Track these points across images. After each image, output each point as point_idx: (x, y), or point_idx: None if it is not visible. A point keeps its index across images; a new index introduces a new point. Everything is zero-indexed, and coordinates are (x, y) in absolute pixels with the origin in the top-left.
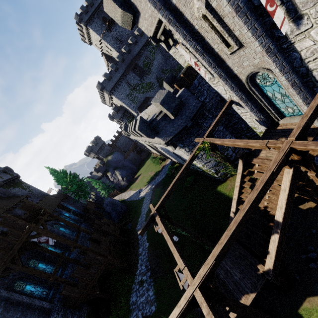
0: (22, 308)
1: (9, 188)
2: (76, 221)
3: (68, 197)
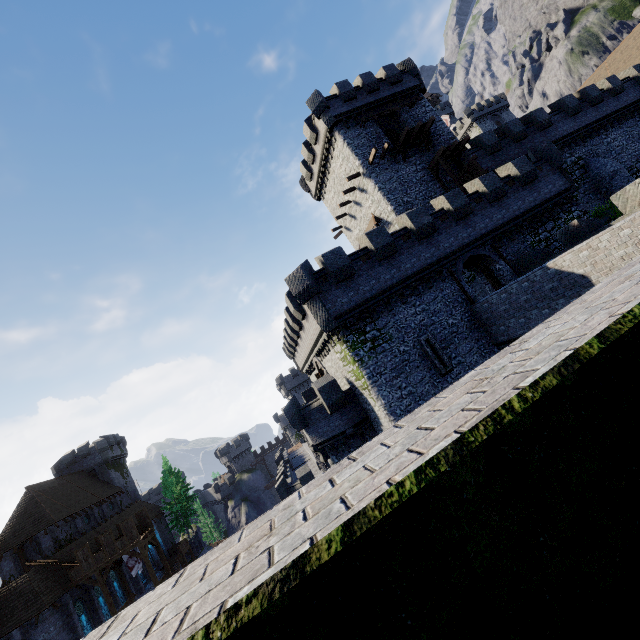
0: (72, 637)
1: (111, 469)
2: (154, 562)
3: (162, 516)
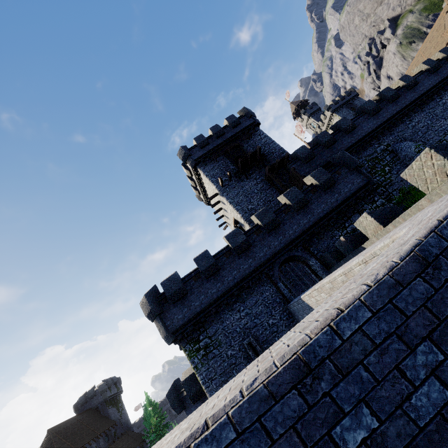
0: None
1: (109, 406)
2: None
3: (144, 443)
